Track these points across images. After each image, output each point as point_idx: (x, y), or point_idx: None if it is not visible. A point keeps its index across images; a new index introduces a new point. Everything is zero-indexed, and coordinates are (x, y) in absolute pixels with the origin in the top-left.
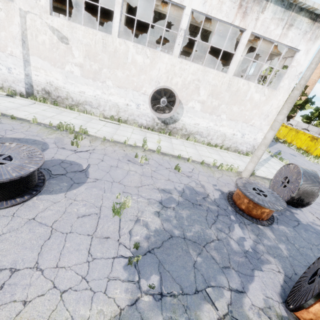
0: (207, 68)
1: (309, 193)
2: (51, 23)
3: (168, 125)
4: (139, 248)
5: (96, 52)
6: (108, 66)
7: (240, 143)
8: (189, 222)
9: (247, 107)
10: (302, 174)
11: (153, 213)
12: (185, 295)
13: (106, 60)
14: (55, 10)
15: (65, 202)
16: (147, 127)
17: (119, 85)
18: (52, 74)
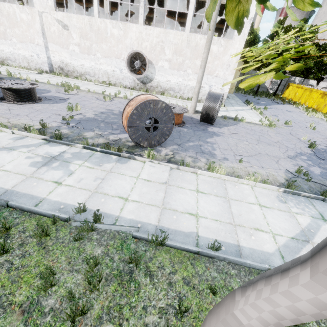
0: (167, 29)
1: (211, 107)
2: (56, 17)
3: (146, 84)
4: (74, 119)
5: (86, 32)
6: (96, 42)
7: None
8: (112, 118)
9: (208, 60)
10: (207, 94)
11: (93, 114)
12: (84, 129)
13: (93, 37)
14: (76, 8)
15: (48, 106)
16: (131, 88)
17: (105, 55)
18: (62, 54)
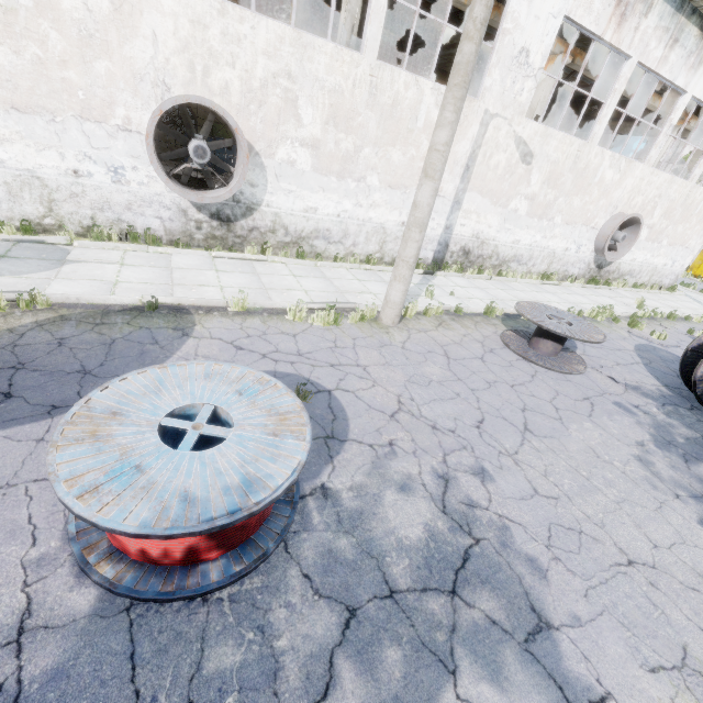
0: (675, 177)
1: None
2: (520, 131)
3: (602, 269)
4: None
5: (561, 172)
6: (567, 193)
7: (666, 276)
8: None
9: (692, 224)
10: None
11: None
12: None
13: (568, 183)
14: None
15: None
16: (577, 278)
17: (568, 220)
18: (486, 219)
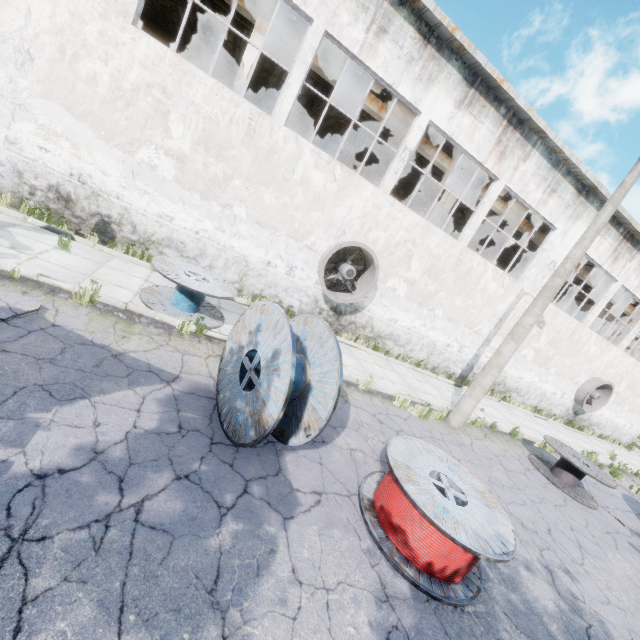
0: (638, 362)
1: None
2: None
3: (577, 415)
4: None
5: (561, 339)
6: (562, 353)
7: (624, 434)
8: None
9: None
10: None
11: None
12: None
13: (564, 347)
14: None
15: None
16: (557, 418)
17: (560, 372)
18: None
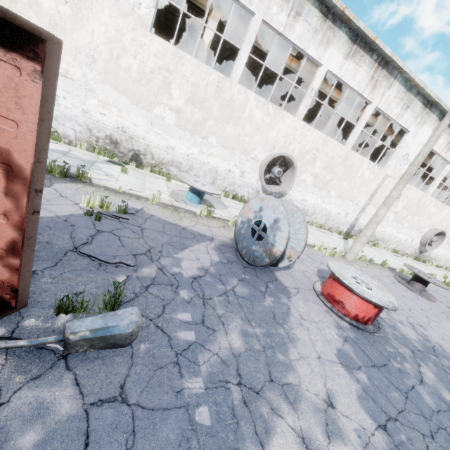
0: None
1: None
2: None
3: (421, 253)
4: None
5: (411, 204)
6: (412, 214)
7: None
8: None
9: None
10: None
11: None
12: None
13: (414, 209)
14: None
15: None
16: (408, 255)
17: (410, 226)
18: None
